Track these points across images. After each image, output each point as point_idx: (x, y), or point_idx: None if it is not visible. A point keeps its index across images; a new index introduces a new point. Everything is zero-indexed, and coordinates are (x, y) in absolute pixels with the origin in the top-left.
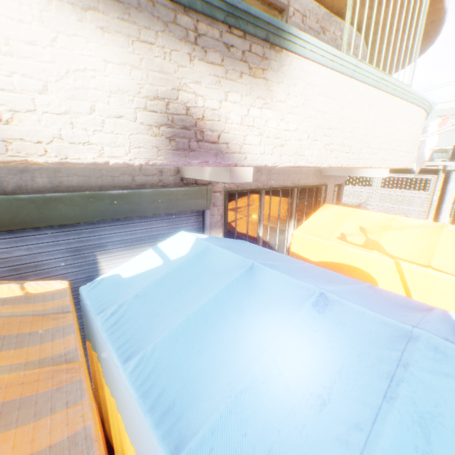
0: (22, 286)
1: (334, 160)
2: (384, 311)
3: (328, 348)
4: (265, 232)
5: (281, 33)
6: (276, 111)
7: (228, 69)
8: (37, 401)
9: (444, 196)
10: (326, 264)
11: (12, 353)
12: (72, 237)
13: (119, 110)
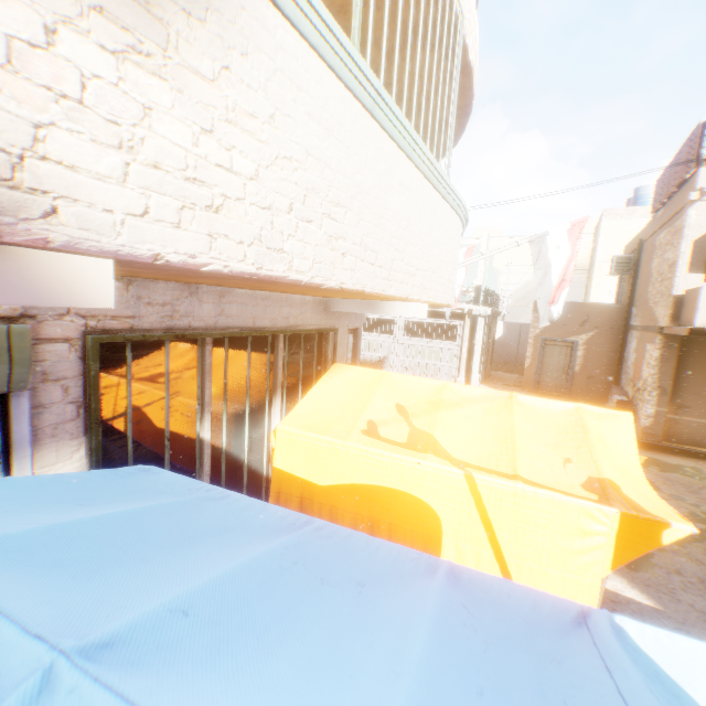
0: None
1: (349, 274)
2: None
3: None
4: (219, 427)
5: None
6: (184, 95)
7: None
8: None
9: (474, 347)
10: (346, 489)
11: None
12: None
13: None
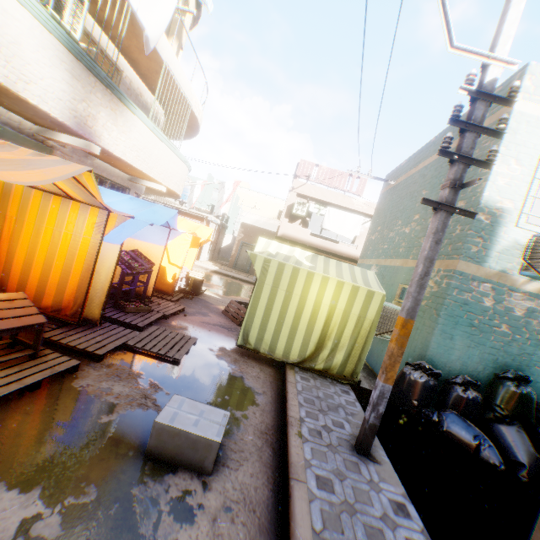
0: None
1: (140, 166)
2: None
3: (134, 205)
4: None
5: (126, 100)
6: (118, 129)
7: (103, 103)
8: None
9: None
10: None
11: None
12: None
13: (63, 98)
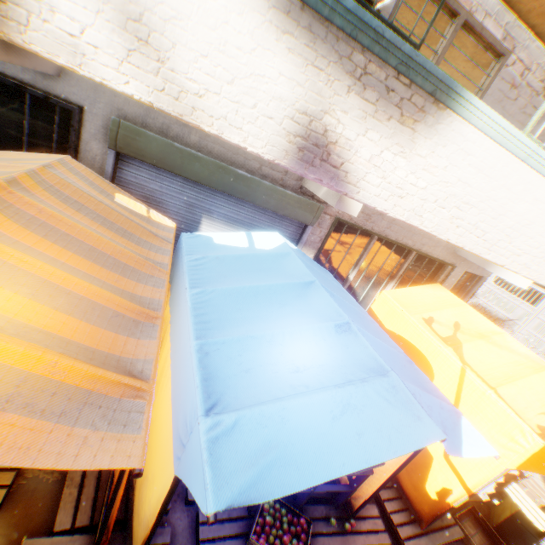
0: (148, 210)
1: (456, 237)
2: (399, 374)
3: (324, 352)
4: (357, 278)
5: (452, 92)
6: (410, 162)
7: (379, 109)
8: (140, 274)
9: None
10: (396, 336)
11: (133, 245)
12: (192, 193)
13: (273, 113)
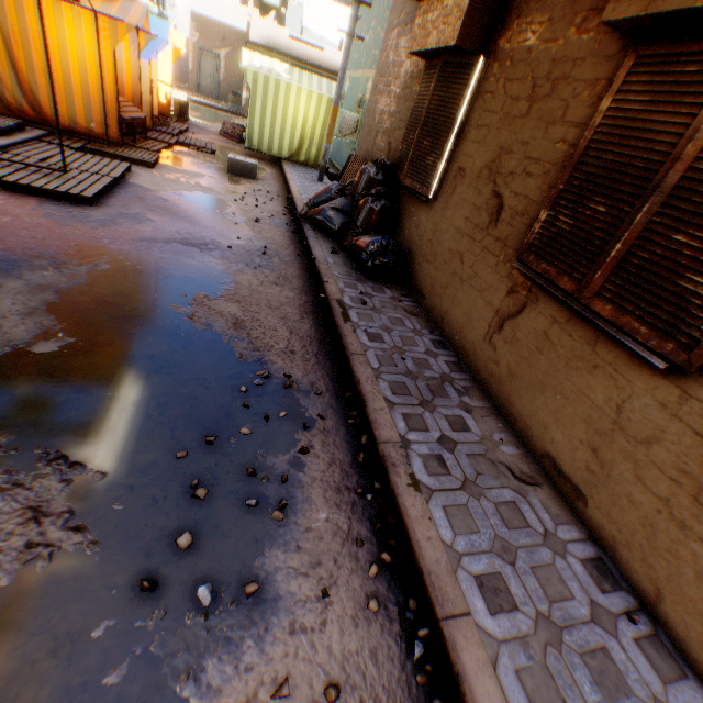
0: None
1: None
2: None
3: None
4: None
5: None
6: None
7: None
8: None
9: None
10: None
11: None
12: None
13: None
